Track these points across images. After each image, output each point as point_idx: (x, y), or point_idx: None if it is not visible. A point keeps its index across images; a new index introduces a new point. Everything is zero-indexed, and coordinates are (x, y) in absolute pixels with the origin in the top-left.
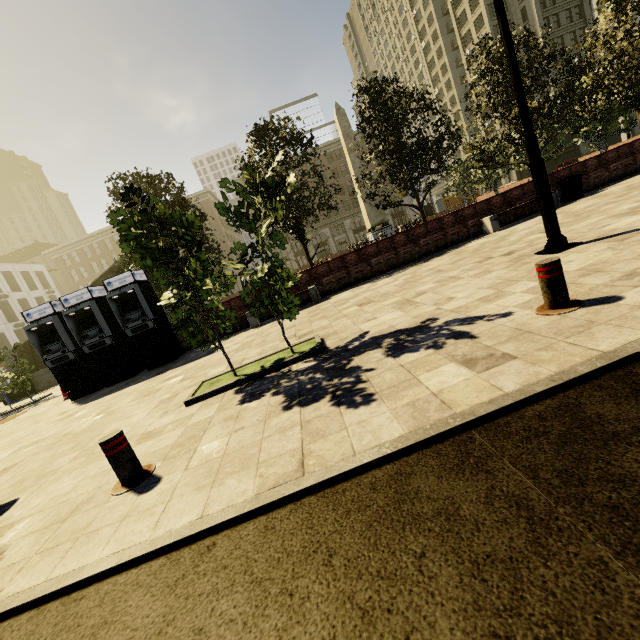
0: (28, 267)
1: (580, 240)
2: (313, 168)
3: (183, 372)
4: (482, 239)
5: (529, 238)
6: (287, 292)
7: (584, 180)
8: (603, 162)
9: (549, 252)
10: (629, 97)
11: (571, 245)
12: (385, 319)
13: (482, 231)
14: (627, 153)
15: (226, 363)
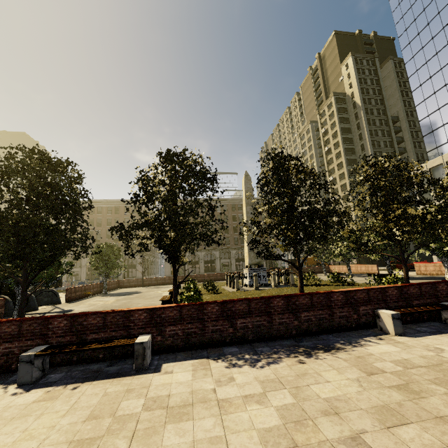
0: None
1: None
2: (206, 199)
3: None
4: (387, 344)
5: None
6: None
7: None
8: None
9: None
10: None
11: None
12: None
13: (374, 323)
14: None
15: None
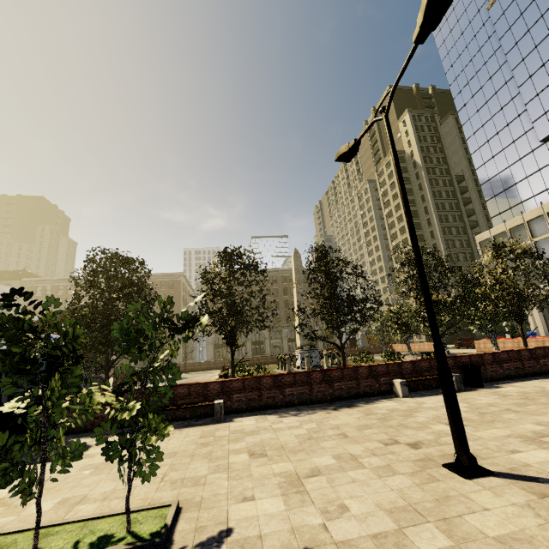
0: (1, 287)
1: (490, 465)
2: (259, 291)
3: (14, 482)
4: (391, 402)
5: (436, 427)
6: (150, 445)
7: (482, 370)
8: (497, 359)
9: (458, 472)
10: (510, 311)
11: (482, 472)
12: (261, 509)
13: (392, 391)
14: (516, 358)
15: (62, 494)
